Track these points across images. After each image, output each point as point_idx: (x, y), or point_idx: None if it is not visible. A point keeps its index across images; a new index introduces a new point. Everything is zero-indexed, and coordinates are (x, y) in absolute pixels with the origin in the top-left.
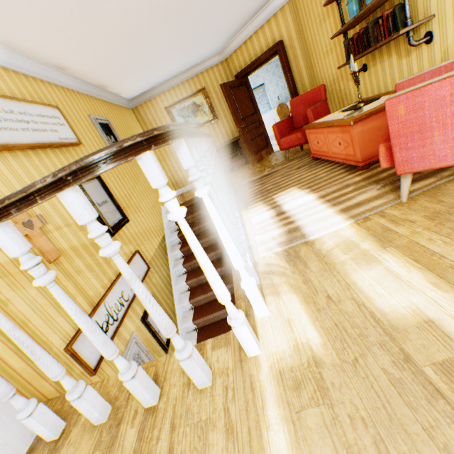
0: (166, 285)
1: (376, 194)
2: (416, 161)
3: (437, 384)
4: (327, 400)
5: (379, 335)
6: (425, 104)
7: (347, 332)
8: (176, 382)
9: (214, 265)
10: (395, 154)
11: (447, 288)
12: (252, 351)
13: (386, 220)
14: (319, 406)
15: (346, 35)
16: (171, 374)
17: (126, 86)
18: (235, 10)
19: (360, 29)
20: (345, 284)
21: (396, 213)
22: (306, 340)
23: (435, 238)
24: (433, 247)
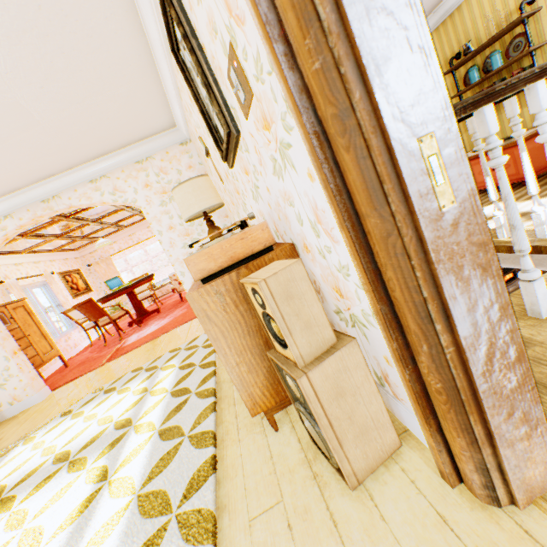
0: None
1: None
2: None
3: None
4: None
5: None
6: None
7: None
8: None
9: None
10: None
11: None
12: None
13: None
14: None
15: (461, 97)
16: None
17: None
18: None
19: (471, 93)
20: None
21: None
22: None
23: None
24: None
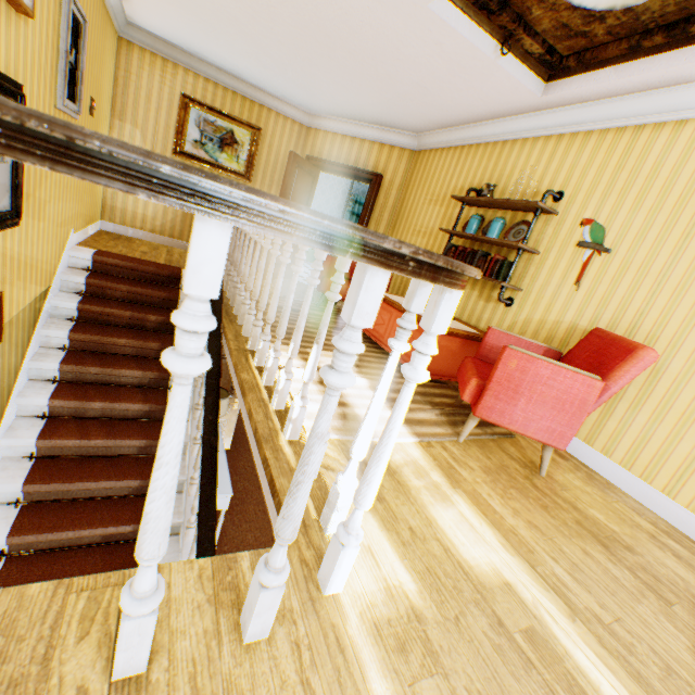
0: (4, 389)
1: (435, 419)
2: (496, 413)
3: (528, 653)
4: (440, 668)
5: (472, 591)
6: (530, 372)
7: (442, 581)
8: (186, 627)
9: (130, 394)
10: (486, 396)
11: (513, 552)
12: (335, 587)
13: (449, 455)
14: (434, 677)
15: (452, 238)
16: (170, 610)
17: (152, 5)
18: (369, 102)
19: (463, 244)
20: (426, 518)
21: (456, 451)
22: (399, 582)
23: (494, 495)
24: (494, 504)
